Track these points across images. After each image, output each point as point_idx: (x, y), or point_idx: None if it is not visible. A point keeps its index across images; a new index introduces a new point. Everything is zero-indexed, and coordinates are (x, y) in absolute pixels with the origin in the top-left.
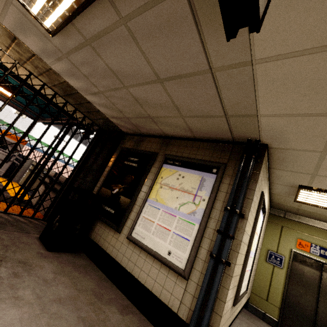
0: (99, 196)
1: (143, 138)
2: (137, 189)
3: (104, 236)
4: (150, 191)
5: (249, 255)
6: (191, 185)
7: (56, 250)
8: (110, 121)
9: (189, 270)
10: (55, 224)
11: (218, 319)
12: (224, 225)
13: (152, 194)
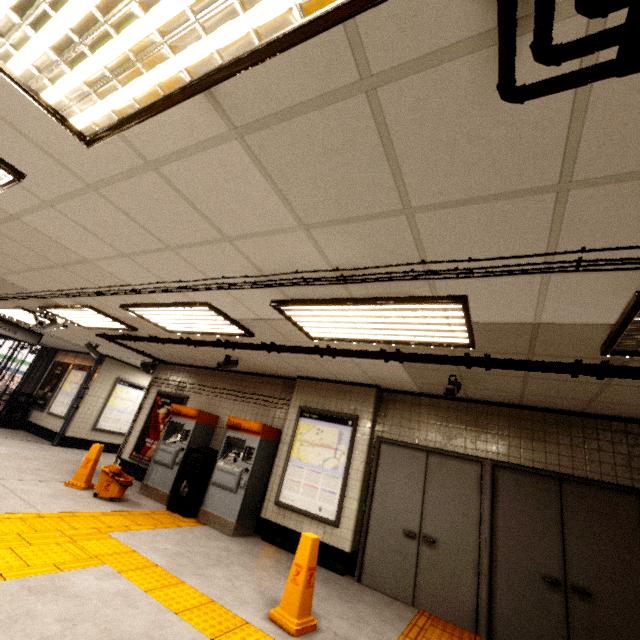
0: (37, 396)
1: (68, 353)
2: (56, 387)
3: (36, 417)
4: (62, 386)
5: (104, 408)
6: (78, 379)
7: (5, 427)
8: (44, 344)
9: (66, 415)
10: (3, 414)
11: (70, 427)
12: (79, 394)
13: (62, 388)
